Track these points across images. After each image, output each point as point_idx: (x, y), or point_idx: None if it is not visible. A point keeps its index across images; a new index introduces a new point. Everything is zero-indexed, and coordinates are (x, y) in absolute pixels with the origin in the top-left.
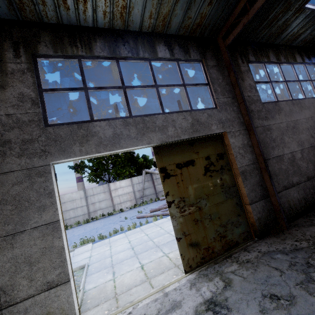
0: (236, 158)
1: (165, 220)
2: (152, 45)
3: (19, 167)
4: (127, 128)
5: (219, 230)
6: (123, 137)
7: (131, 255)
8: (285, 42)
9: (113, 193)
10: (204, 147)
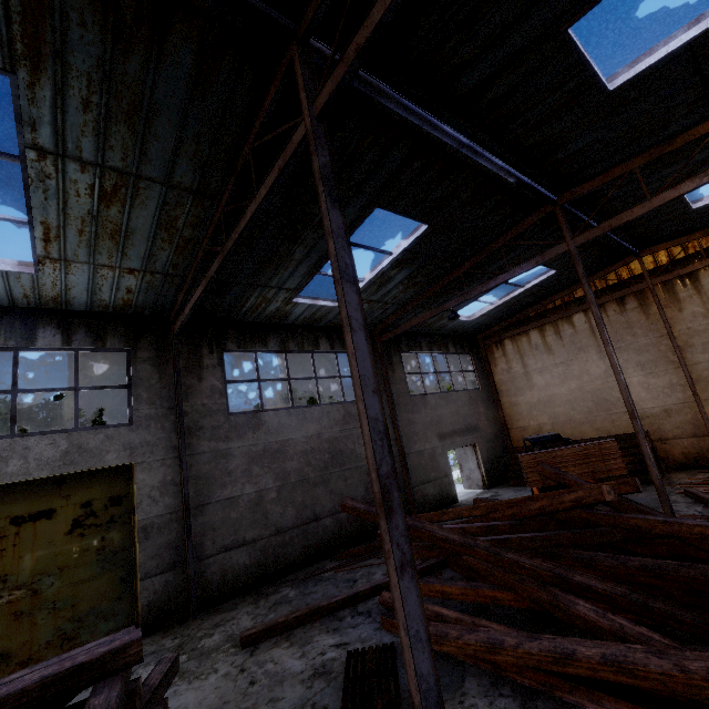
0: (140, 505)
1: None
2: (31, 328)
3: None
4: None
5: (66, 628)
6: None
7: None
8: (303, 322)
9: None
10: (87, 487)
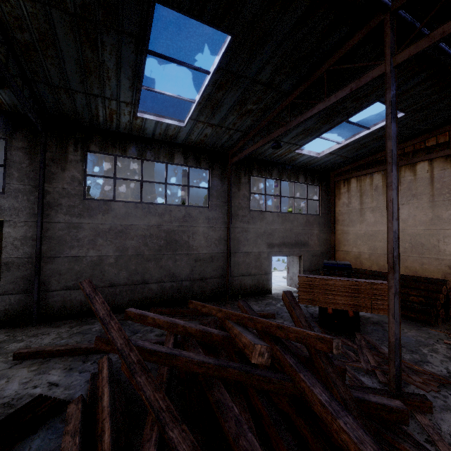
0: (4, 248)
1: None
2: None
3: None
4: None
5: None
6: None
7: None
8: (161, 138)
9: None
10: None
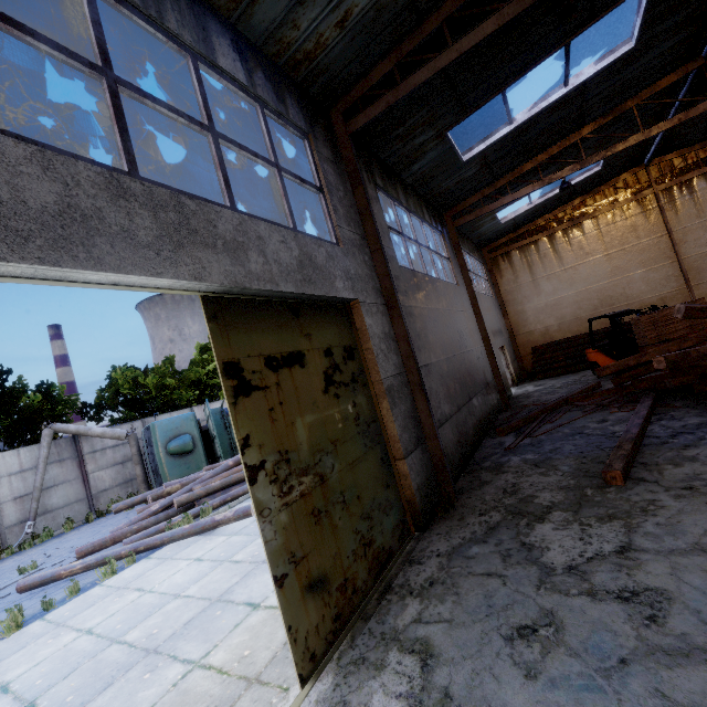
0: (378, 359)
1: (148, 566)
2: (203, 26)
3: None
4: (123, 205)
5: (361, 529)
6: (107, 229)
7: None
8: (413, 181)
9: None
10: (322, 327)
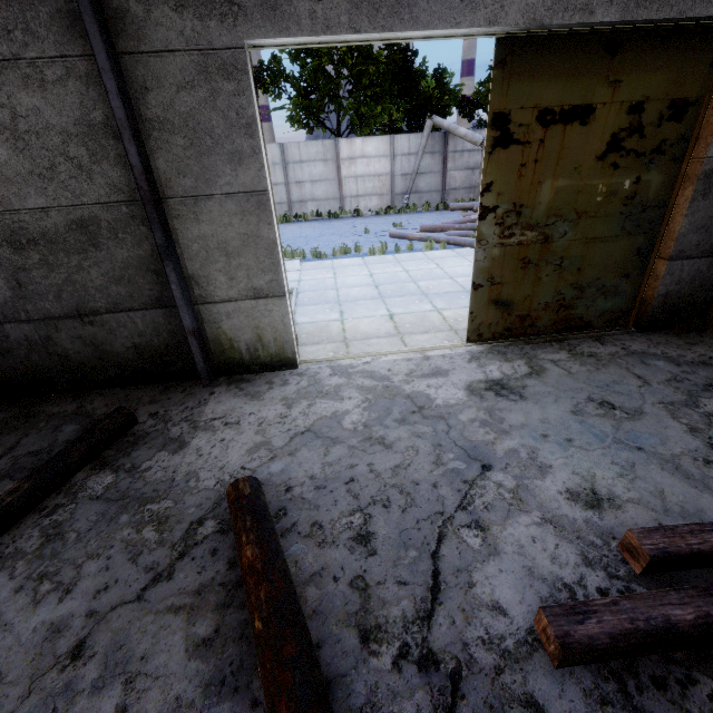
0: None
1: (449, 254)
2: None
3: (182, 42)
4: None
5: (565, 293)
6: None
7: (373, 296)
8: None
9: (344, 167)
10: (647, 69)
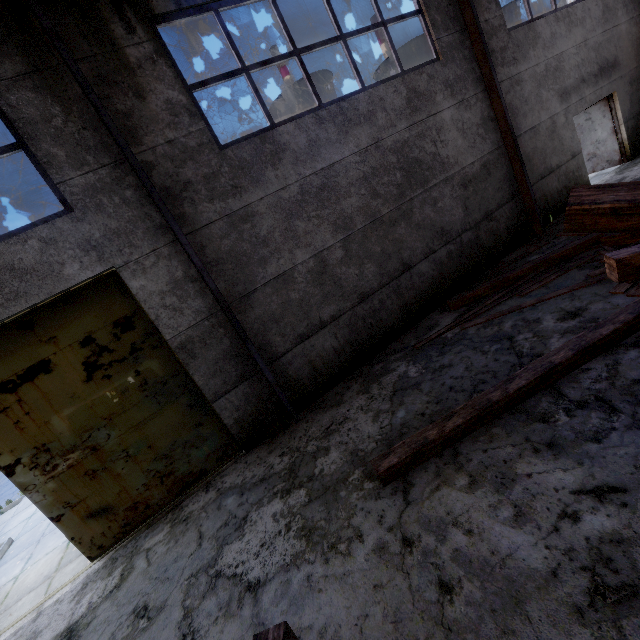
0: (158, 322)
1: None
2: None
3: None
4: None
5: (155, 468)
6: None
7: None
8: None
9: None
10: (71, 320)
